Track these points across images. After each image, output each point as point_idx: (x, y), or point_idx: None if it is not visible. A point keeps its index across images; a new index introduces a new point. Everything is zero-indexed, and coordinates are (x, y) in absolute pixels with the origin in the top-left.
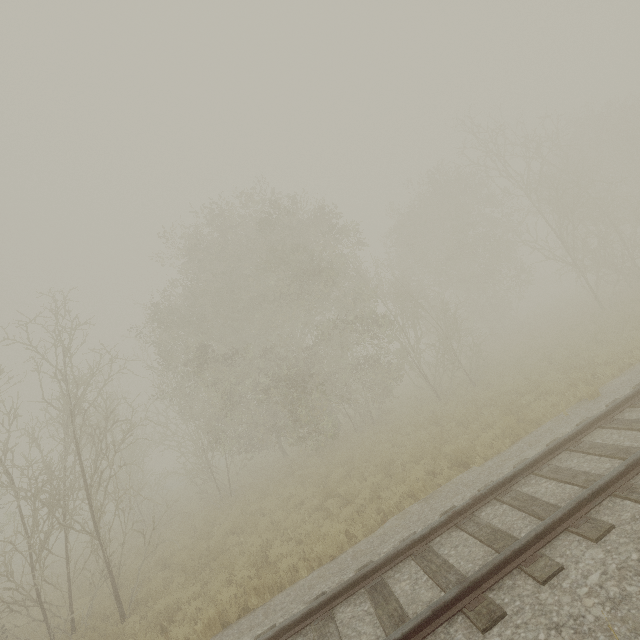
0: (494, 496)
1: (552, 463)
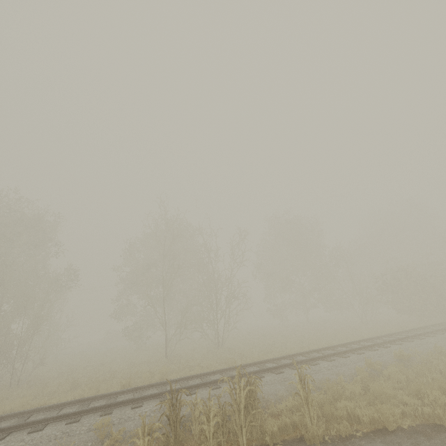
0: None
1: None
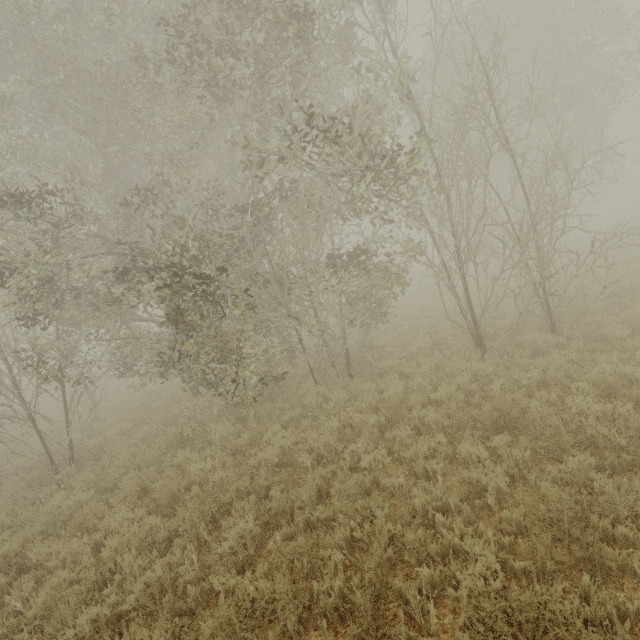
0: None
1: None
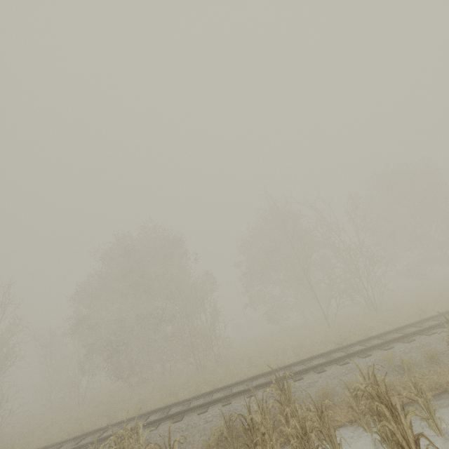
0: (52, 448)
1: (85, 439)
